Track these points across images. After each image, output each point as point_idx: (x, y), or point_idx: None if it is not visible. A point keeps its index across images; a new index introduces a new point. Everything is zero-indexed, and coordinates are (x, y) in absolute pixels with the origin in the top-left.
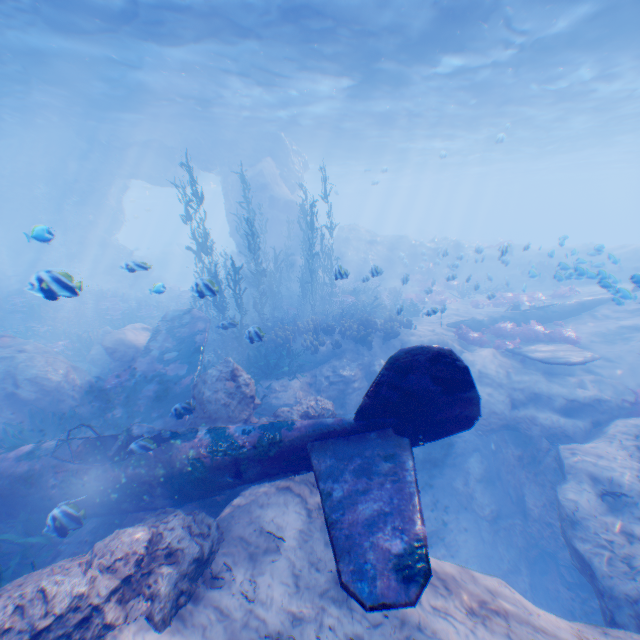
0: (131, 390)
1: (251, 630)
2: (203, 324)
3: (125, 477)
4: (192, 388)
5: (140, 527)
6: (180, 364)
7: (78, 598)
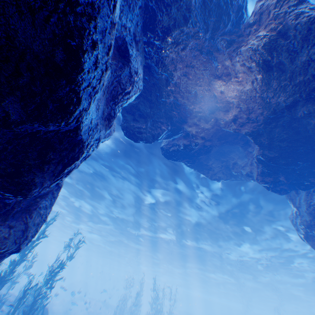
0: None
1: None
2: None
3: None
4: None
5: None
6: None
7: None
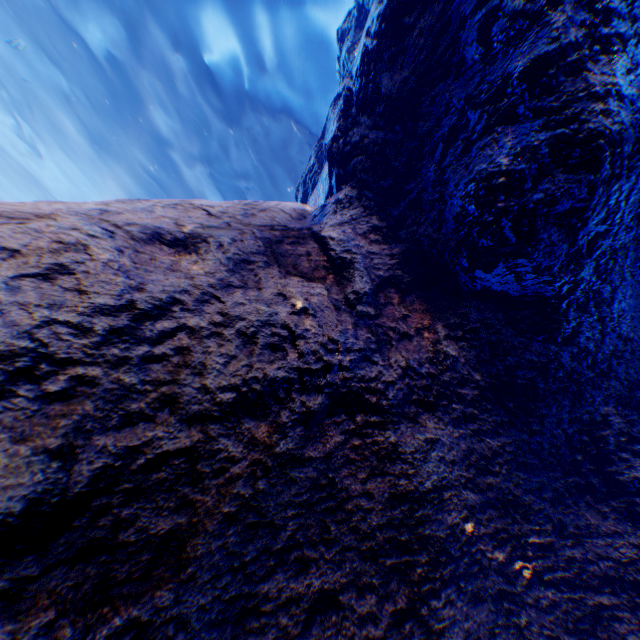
0: None
1: None
2: None
3: None
4: None
5: None
6: None
7: None
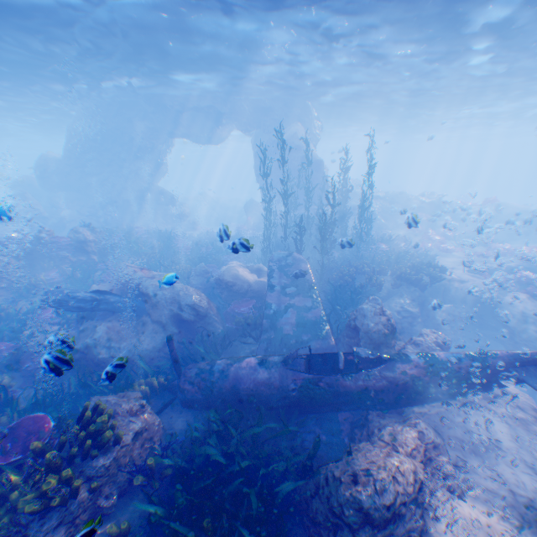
0: (271, 316)
1: (524, 504)
2: (306, 265)
3: (354, 386)
4: (350, 319)
5: (404, 425)
6: (303, 297)
7: (413, 473)
